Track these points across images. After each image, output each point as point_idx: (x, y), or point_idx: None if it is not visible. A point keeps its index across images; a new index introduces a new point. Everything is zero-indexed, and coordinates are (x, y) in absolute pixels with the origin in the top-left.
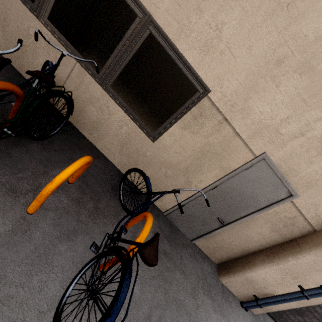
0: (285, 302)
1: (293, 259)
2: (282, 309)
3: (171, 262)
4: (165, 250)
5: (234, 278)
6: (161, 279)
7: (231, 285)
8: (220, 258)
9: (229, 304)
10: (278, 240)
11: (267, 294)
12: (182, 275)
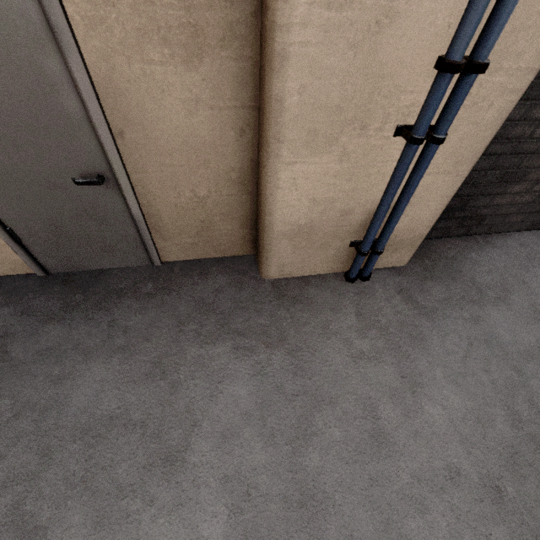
0: (404, 200)
1: (282, 79)
2: (435, 214)
3: (71, 357)
4: (47, 346)
5: (274, 254)
6: (25, 419)
7: (291, 268)
8: (238, 240)
9: (302, 306)
10: (242, 66)
11: (366, 219)
12: (116, 358)
